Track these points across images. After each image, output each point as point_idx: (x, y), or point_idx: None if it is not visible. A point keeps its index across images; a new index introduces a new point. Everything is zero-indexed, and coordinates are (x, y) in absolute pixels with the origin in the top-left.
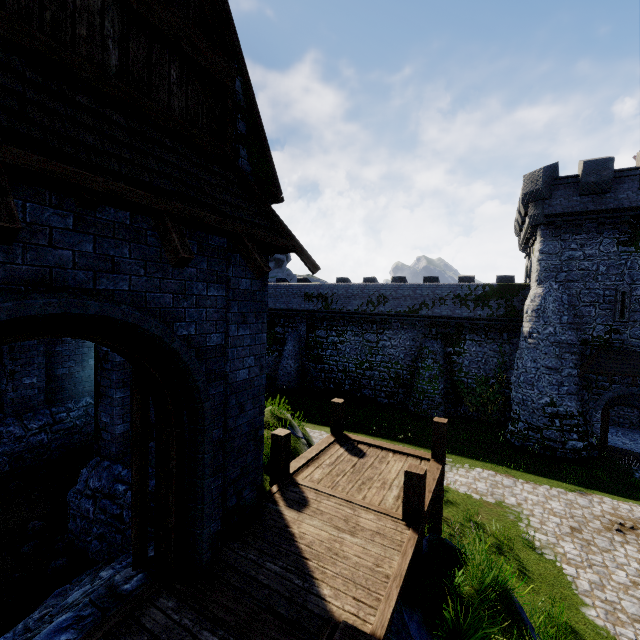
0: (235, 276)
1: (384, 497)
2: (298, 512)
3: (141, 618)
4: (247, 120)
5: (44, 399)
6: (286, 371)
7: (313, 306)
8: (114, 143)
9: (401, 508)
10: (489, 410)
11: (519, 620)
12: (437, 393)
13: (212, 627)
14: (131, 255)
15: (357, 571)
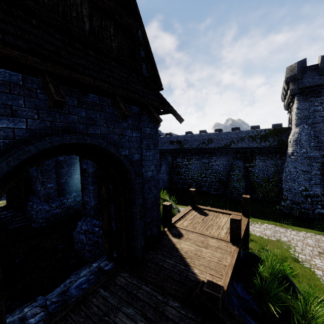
0: (144, 127)
1: (219, 233)
2: (178, 239)
3: (114, 280)
4: (145, 50)
5: (56, 194)
6: (163, 180)
7: (174, 147)
8: (92, 64)
9: (229, 237)
10: (270, 195)
11: (293, 288)
12: (241, 187)
13: (146, 284)
14: (100, 117)
15: (210, 263)
